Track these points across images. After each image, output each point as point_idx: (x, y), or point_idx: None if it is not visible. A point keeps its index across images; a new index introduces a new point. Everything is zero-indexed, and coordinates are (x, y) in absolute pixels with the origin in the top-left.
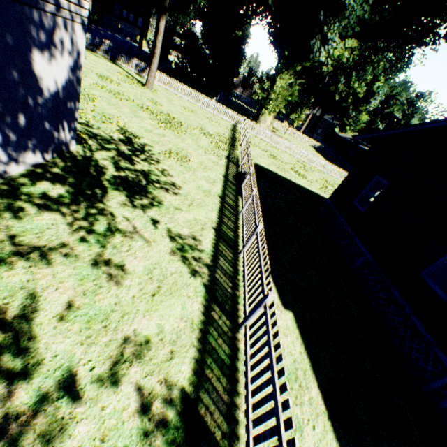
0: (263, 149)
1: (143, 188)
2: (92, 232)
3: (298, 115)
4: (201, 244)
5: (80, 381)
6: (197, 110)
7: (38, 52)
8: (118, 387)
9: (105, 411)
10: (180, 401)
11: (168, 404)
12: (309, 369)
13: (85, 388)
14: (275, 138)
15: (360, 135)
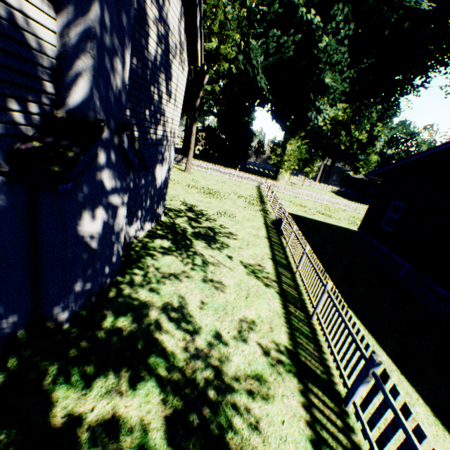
0: (288, 200)
1: (213, 237)
2: (195, 265)
3: (311, 168)
4: (265, 268)
5: (225, 337)
6: (225, 180)
7: (158, 165)
8: (246, 342)
9: (245, 352)
10: (286, 352)
11: (279, 353)
12: (376, 344)
13: (229, 341)
14: (296, 190)
15: (369, 172)
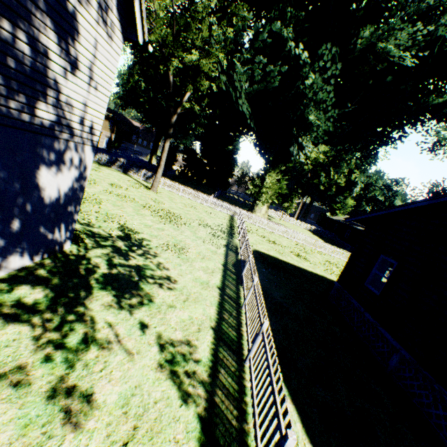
0: (261, 235)
1: (134, 284)
2: (61, 347)
3: (290, 204)
4: (197, 350)
5: None
6: (196, 205)
7: (46, 167)
8: None
9: None
10: None
11: None
12: None
13: None
14: (271, 225)
15: (352, 217)
